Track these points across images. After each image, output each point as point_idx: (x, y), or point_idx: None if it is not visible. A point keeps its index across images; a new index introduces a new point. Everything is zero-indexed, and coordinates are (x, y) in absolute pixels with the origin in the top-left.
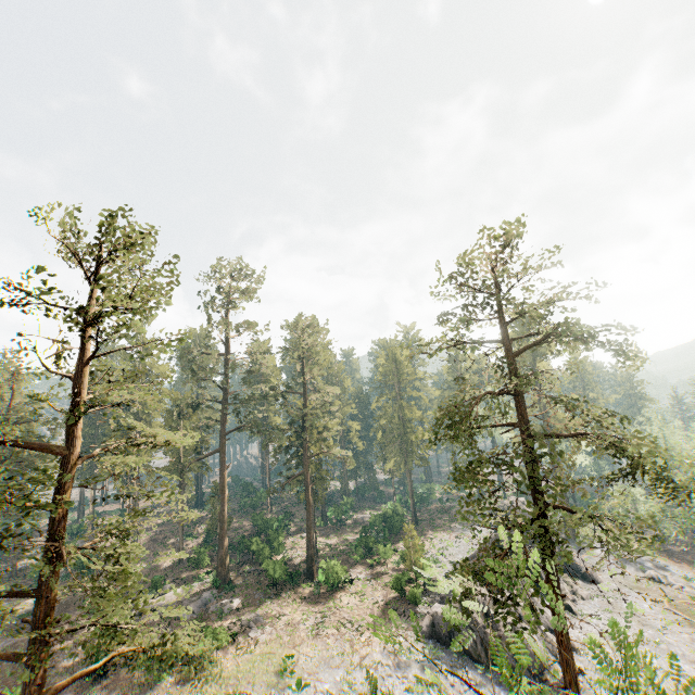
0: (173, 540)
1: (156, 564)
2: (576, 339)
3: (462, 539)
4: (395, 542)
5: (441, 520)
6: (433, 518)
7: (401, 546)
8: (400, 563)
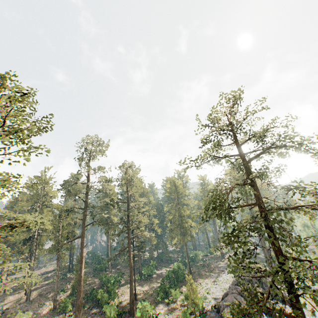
0: (52, 294)
1: (39, 311)
2: (287, 147)
3: (217, 282)
4: (180, 286)
5: (204, 271)
6: (200, 270)
7: (184, 289)
8: (184, 300)
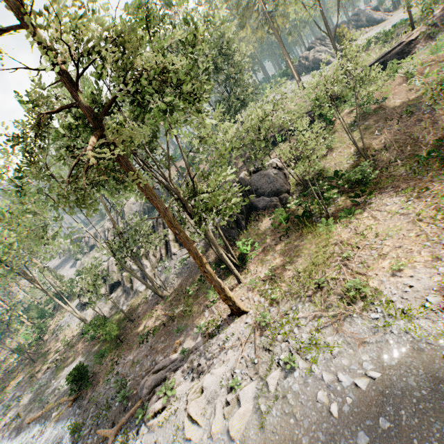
0: None
1: None
2: None
3: None
4: None
5: None
6: None
7: None
8: None
